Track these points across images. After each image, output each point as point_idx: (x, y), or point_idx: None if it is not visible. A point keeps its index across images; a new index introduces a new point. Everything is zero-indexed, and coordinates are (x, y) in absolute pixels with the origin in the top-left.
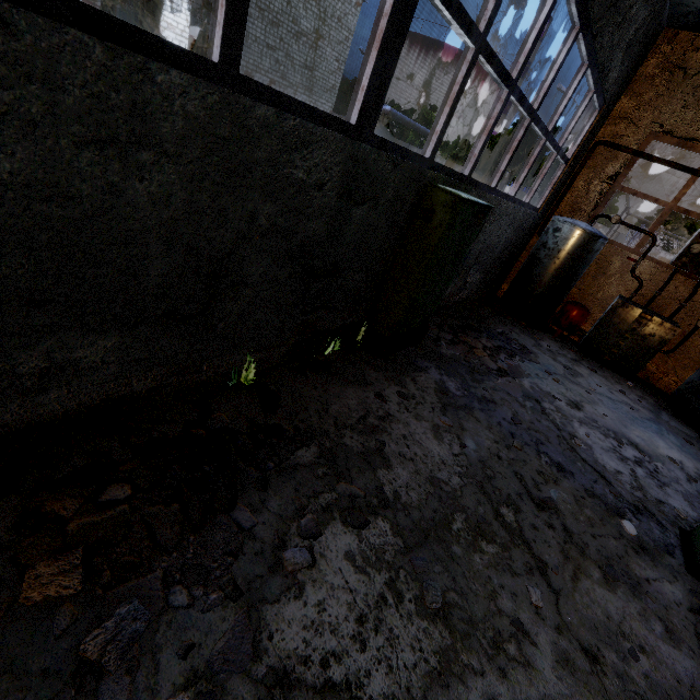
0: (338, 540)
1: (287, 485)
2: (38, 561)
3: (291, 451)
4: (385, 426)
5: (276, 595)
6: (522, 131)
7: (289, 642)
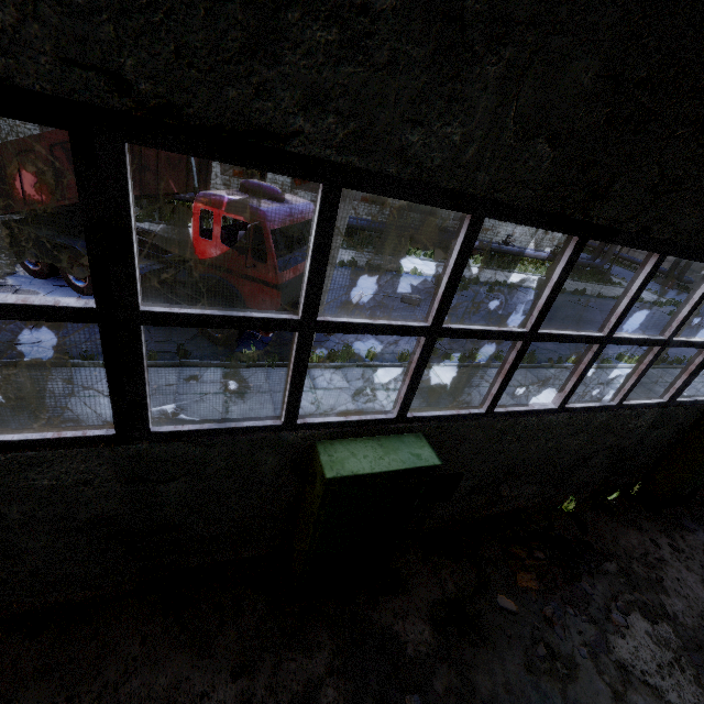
0: (639, 622)
1: (603, 580)
2: (517, 571)
3: (601, 561)
4: (661, 566)
5: (611, 631)
6: None
7: (623, 654)
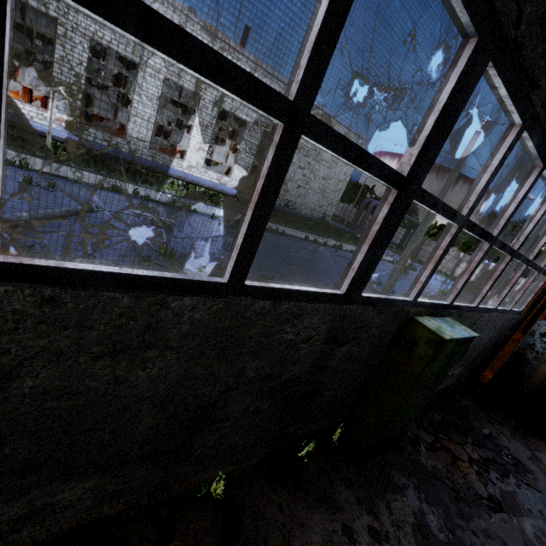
0: None
1: None
2: None
3: None
4: None
5: None
6: (503, 265)
7: None
